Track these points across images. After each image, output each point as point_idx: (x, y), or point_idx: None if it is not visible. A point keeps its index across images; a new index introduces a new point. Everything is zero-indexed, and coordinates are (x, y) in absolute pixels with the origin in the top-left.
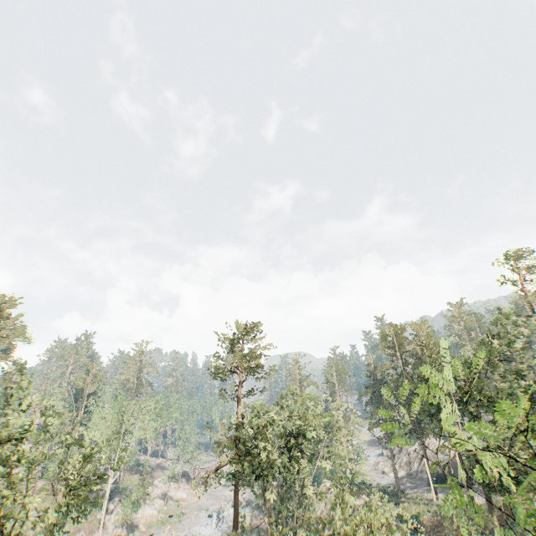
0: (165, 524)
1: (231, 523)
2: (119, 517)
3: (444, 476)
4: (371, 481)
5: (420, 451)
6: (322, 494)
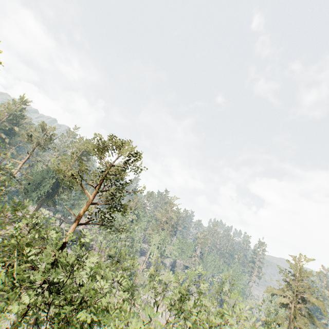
0: None
1: None
2: None
3: None
4: None
5: None
6: None
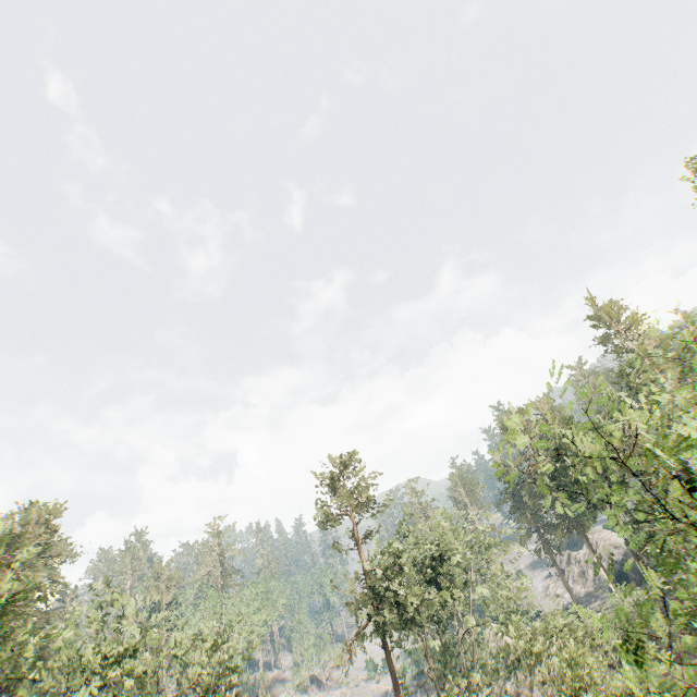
0: None
1: None
2: None
3: (624, 574)
4: (545, 610)
5: (591, 554)
6: (484, 623)
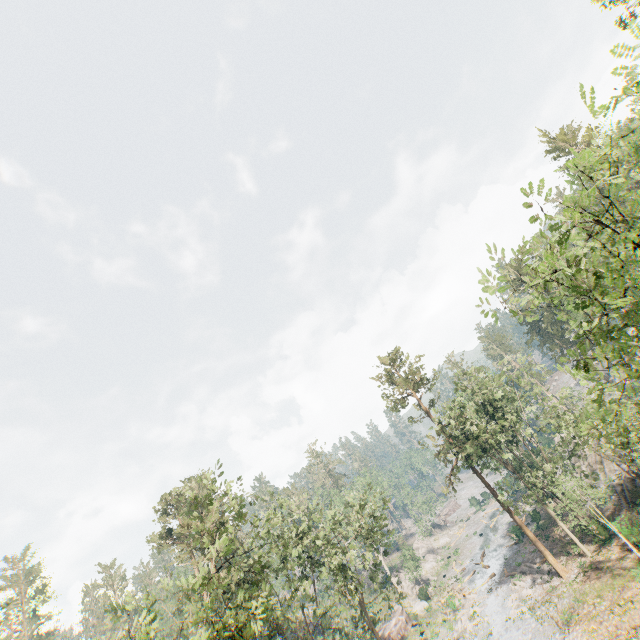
0: (450, 565)
1: (503, 526)
2: (409, 582)
3: None
4: None
5: None
6: (542, 429)
